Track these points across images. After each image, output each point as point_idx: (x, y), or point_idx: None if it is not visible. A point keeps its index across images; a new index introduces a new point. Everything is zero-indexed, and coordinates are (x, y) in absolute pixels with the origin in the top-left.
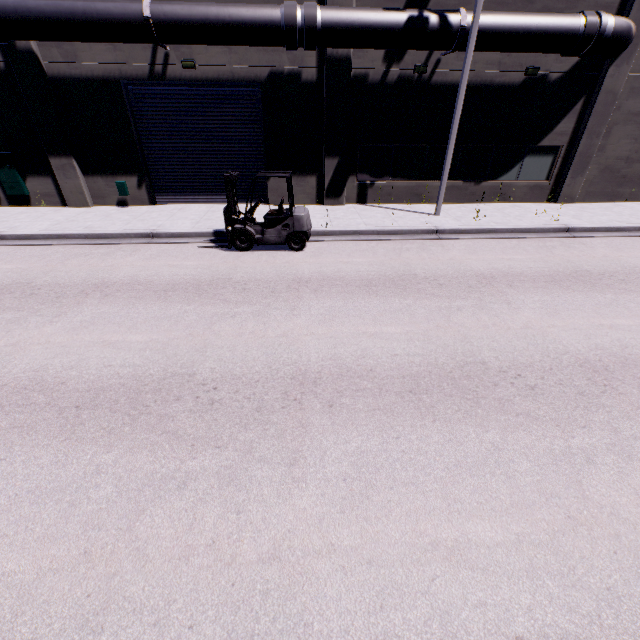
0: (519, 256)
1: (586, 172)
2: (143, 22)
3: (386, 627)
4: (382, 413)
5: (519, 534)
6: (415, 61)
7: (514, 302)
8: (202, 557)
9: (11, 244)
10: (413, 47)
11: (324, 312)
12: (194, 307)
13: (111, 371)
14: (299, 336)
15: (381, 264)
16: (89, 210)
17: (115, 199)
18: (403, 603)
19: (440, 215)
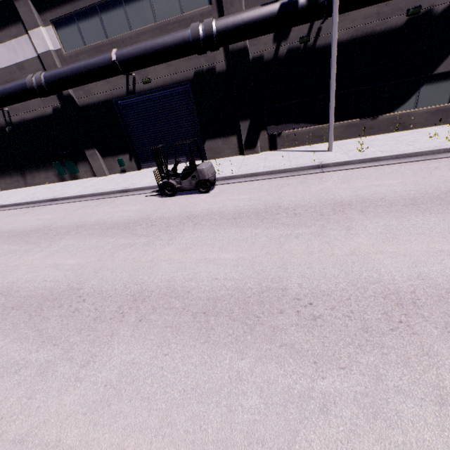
0: (391, 181)
1: None
2: (113, 64)
3: None
4: (170, 330)
5: None
6: (299, 35)
7: (355, 228)
8: None
9: (59, 203)
10: (290, 25)
11: (189, 241)
12: (115, 239)
13: (43, 284)
14: (160, 261)
15: (258, 199)
16: (105, 178)
17: (119, 169)
18: None
19: (333, 151)
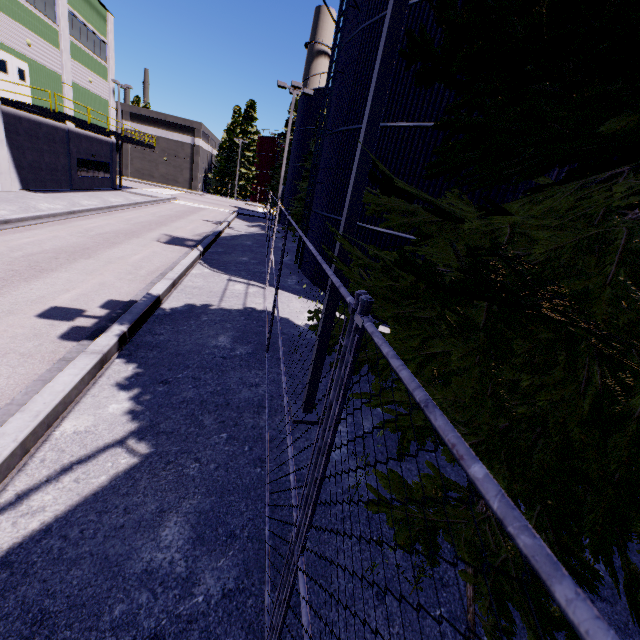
0: None
1: (129, 169)
2: None
3: None
4: None
5: None
6: None
7: None
8: None
9: None
10: None
11: None
12: None
13: None
14: None
15: None
16: None
17: None
18: None
19: None
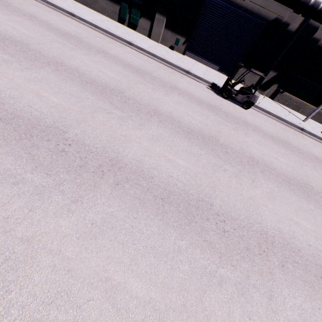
0: None
1: None
2: None
3: (279, 226)
4: (278, 183)
5: (314, 230)
6: None
7: None
8: (234, 189)
9: (135, 49)
10: None
11: (257, 140)
12: (211, 114)
13: (192, 125)
14: (249, 145)
15: (277, 132)
16: (159, 45)
17: (170, 44)
18: (283, 225)
19: (305, 122)
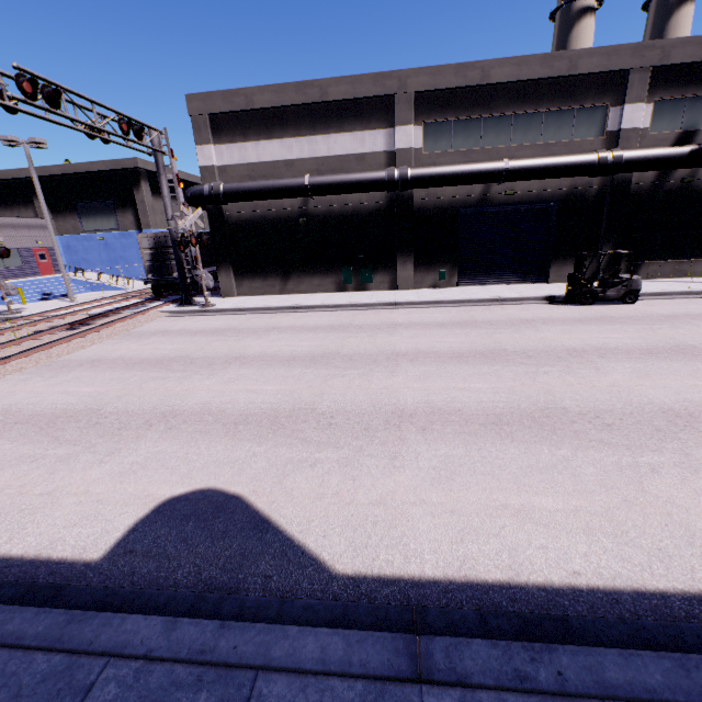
0: None
1: None
2: (502, 172)
3: None
4: None
5: None
6: (681, 175)
7: None
8: None
9: (409, 307)
10: (691, 167)
11: None
12: (620, 326)
13: (634, 345)
14: None
15: None
16: (417, 291)
17: (430, 284)
18: None
19: None
